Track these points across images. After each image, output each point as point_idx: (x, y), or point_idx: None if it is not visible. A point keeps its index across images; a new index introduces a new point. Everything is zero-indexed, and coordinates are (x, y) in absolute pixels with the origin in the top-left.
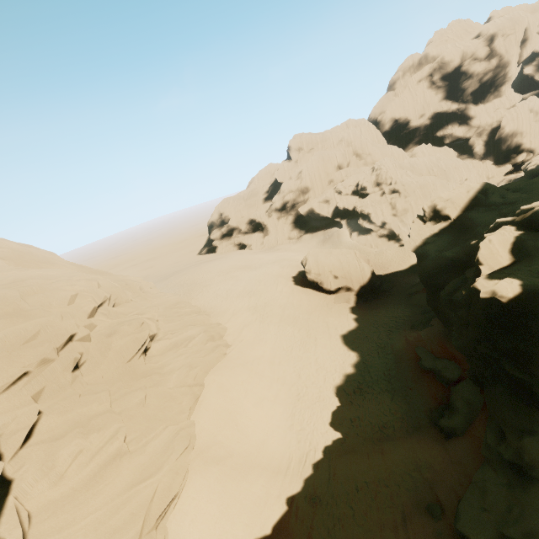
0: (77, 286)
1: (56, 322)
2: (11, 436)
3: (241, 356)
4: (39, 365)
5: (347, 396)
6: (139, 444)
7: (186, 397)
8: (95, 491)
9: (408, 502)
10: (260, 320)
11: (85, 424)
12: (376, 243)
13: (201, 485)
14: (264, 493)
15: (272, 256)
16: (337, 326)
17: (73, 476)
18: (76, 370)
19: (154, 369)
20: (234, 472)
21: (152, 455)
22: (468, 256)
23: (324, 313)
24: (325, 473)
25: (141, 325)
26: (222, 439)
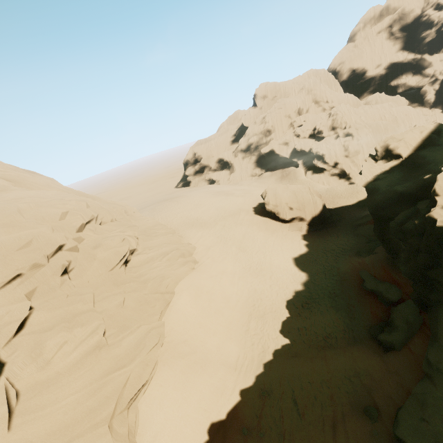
0: (68, 205)
1: (47, 234)
2: (5, 327)
3: (206, 271)
4: (31, 269)
5: (296, 309)
6: (116, 338)
7: (159, 302)
8: (76, 376)
9: (347, 403)
10: (224, 242)
11: (70, 319)
12: (328, 181)
13: (168, 375)
14: (221, 385)
15: (236, 190)
16: (290, 250)
17: (59, 362)
18: (64, 274)
19: (133, 277)
20: (196, 366)
21: (127, 348)
22: (420, 190)
23: (279, 239)
24: (274, 372)
25: (122, 241)
26: (188, 338)
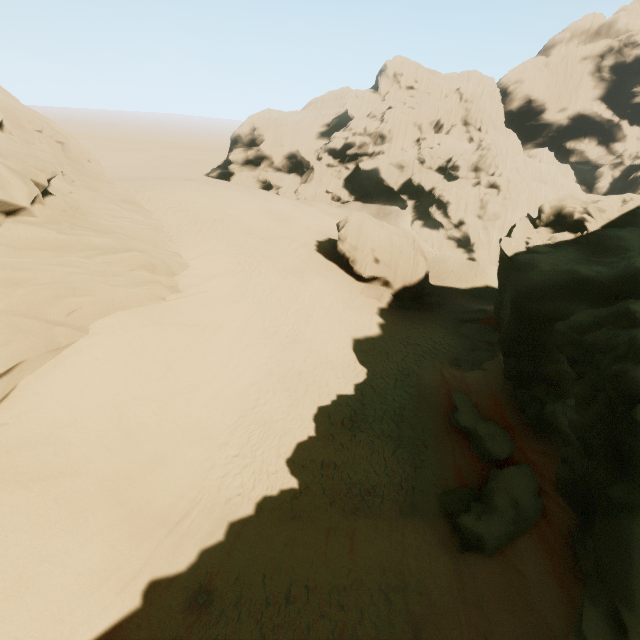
0: None
1: None
2: None
3: (189, 312)
4: None
5: (330, 425)
6: None
7: (23, 339)
8: None
9: None
10: (246, 275)
11: None
12: (441, 245)
13: None
14: (105, 564)
15: (301, 208)
16: (353, 324)
17: None
18: None
19: None
20: (58, 511)
21: None
22: (624, 282)
23: (342, 302)
24: (244, 548)
25: None
26: (73, 436)
